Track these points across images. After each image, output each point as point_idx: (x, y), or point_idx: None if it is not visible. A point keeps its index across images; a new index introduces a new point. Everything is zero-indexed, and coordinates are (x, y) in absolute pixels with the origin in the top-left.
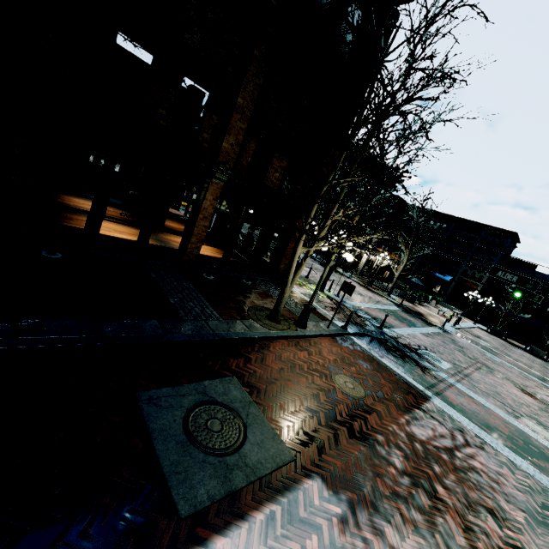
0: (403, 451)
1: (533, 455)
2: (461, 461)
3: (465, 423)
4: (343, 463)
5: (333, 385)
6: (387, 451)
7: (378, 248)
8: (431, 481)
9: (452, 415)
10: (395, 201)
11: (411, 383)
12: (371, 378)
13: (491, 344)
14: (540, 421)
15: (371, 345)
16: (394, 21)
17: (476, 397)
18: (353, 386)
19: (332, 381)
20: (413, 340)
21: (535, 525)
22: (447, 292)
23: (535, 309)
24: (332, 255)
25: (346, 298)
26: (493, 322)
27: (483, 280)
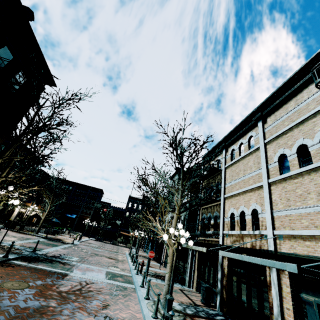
0: (56, 299)
1: (113, 277)
2: (85, 291)
3: (86, 277)
4: (20, 319)
5: (3, 289)
6: (47, 303)
7: (28, 203)
8: (71, 303)
9: (80, 276)
10: (41, 173)
11: (57, 271)
12: (32, 277)
13: (97, 244)
14: (116, 266)
15: (29, 261)
16: (45, 95)
17: (91, 266)
18: (19, 284)
19: (1, 287)
20: (56, 253)
21: (113, 296)
22: (74, 225)
23: (112, 223)
24: (1, 202)
25: (3, 241)
26: (97, 235)
27: (91, 214)
